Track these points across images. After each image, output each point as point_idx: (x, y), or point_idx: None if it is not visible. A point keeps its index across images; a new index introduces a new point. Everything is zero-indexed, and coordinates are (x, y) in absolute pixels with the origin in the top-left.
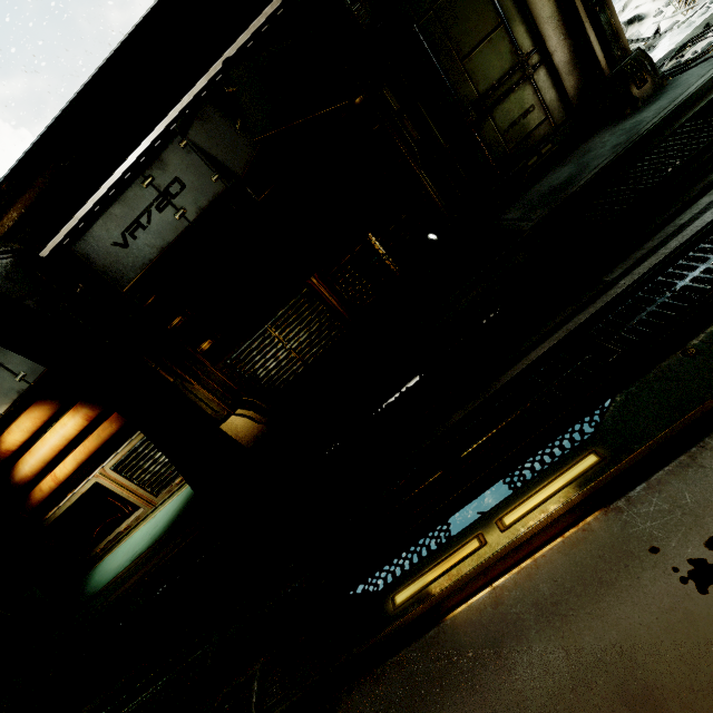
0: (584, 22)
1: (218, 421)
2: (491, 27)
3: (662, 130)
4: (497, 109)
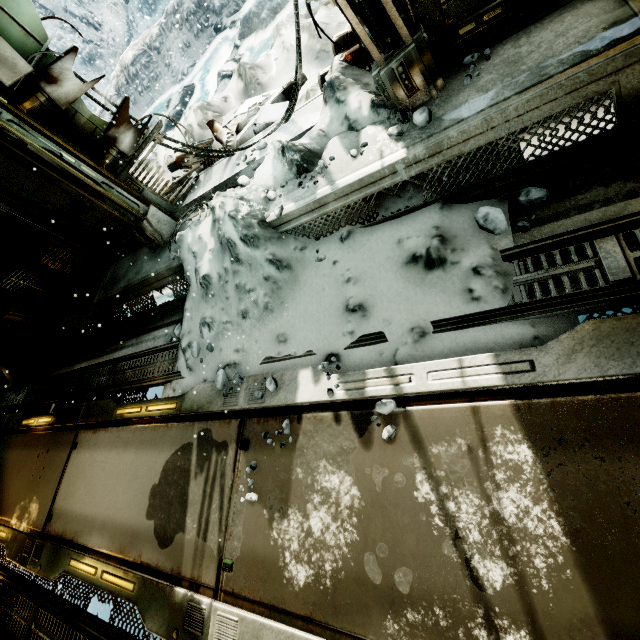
0: (97, 202)
1: (3, 313)
2: (40, 181)
3: (136, 291)
4: (79, 217)
